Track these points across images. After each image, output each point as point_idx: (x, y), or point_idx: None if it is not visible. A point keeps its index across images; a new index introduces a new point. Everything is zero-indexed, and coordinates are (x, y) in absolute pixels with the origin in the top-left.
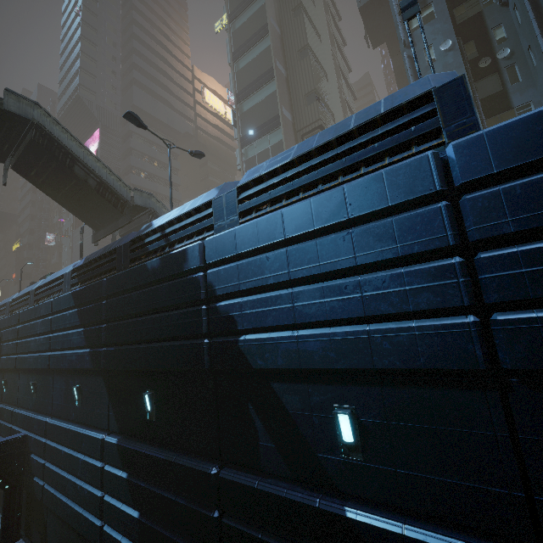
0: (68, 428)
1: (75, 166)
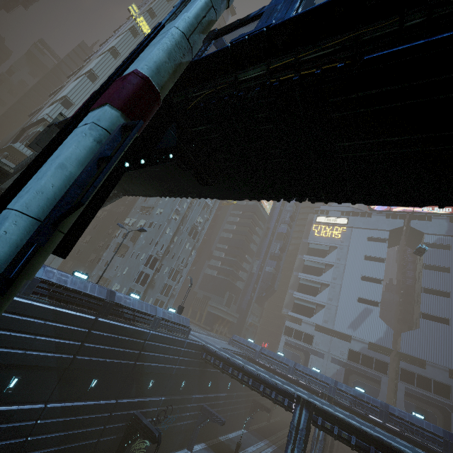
0: None
1: None
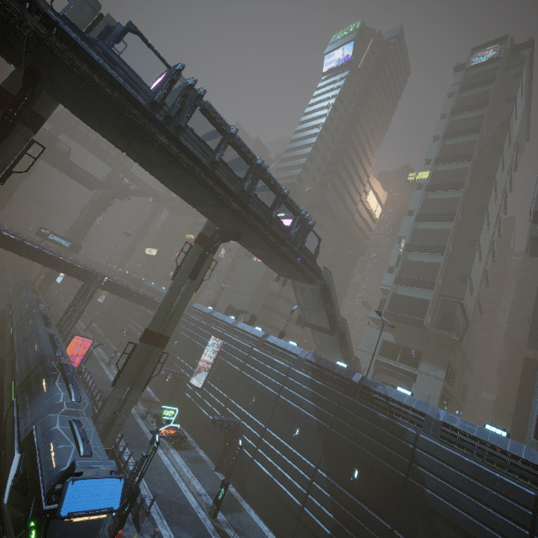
0: (286, 444)
1: (328, 304)
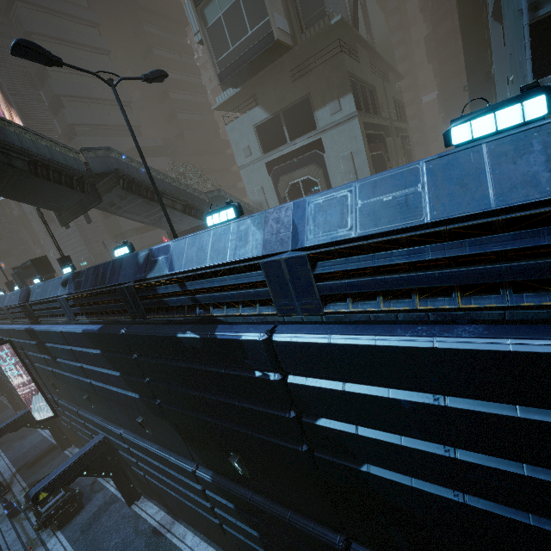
0: (148, 449)
1: None
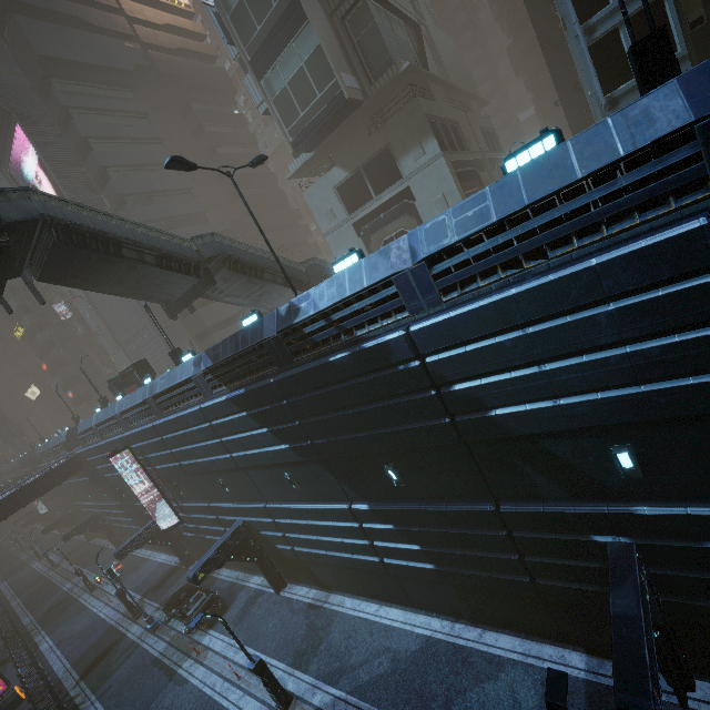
0: (298, 507)
1: (123, 250)
